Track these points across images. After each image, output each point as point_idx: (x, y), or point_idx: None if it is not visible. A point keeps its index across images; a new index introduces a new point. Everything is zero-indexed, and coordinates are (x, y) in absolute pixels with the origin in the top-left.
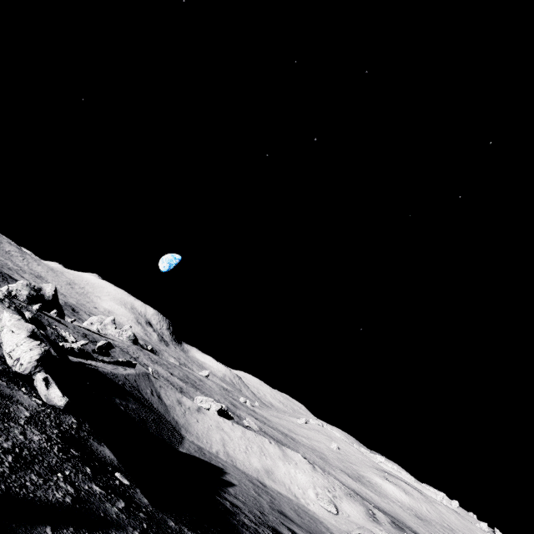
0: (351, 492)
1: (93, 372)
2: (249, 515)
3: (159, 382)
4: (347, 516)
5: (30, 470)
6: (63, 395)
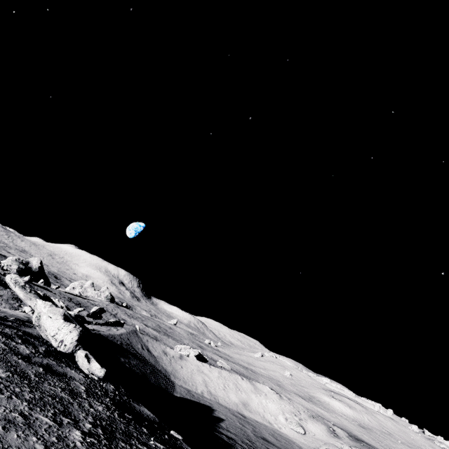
0: (313, 414)
1: (98, 337)
2: (242, 444)
3: (146, 337)
4: (313, 435)
5: (116, 438)
6: (101, 366)
